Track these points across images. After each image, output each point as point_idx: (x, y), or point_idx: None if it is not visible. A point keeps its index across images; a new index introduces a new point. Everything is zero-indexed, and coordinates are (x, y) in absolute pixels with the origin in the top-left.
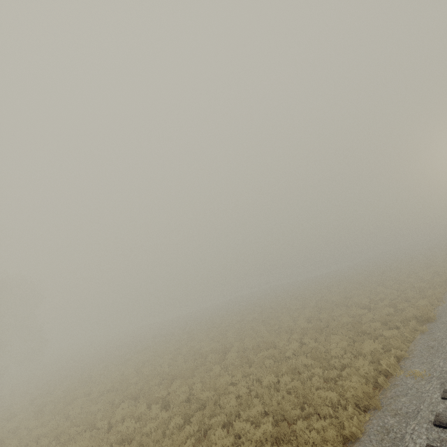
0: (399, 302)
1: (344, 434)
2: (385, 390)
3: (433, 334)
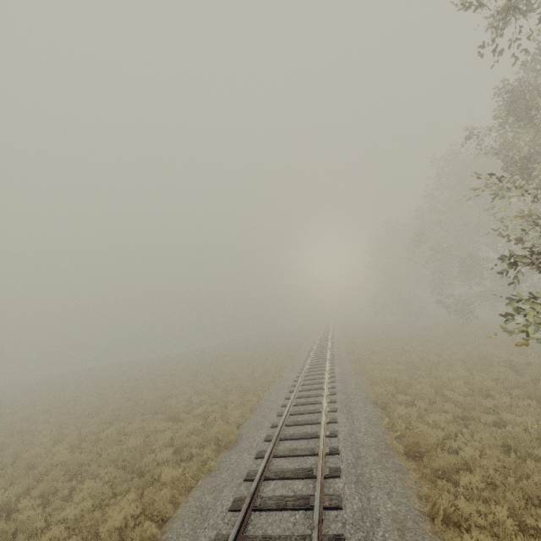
0: (214, 410)
1: None
2: None
3: (219, 476)
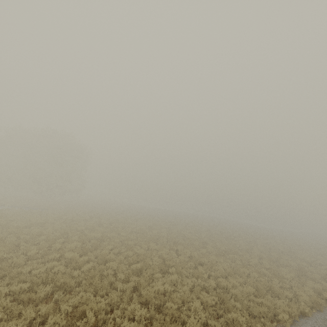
0: None
1: (300, 310)
2: (324, 307)
3: None
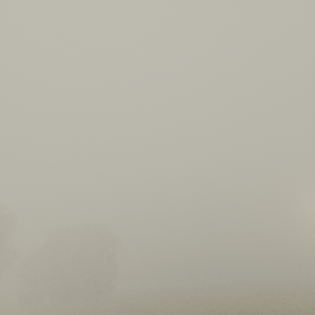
0: None
1: None
2: None
3: None
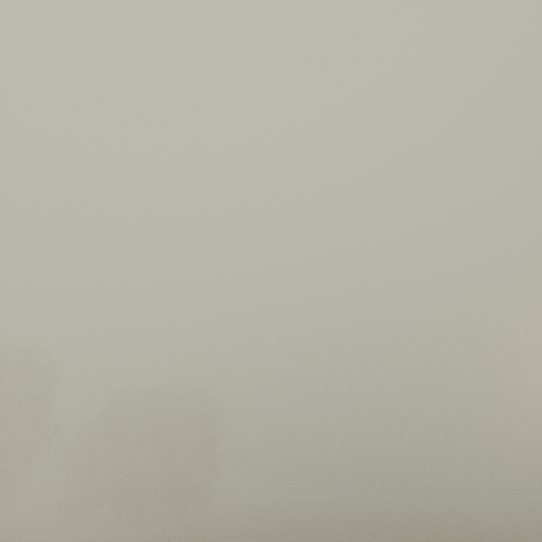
0: None
1: None
2: None
3: None
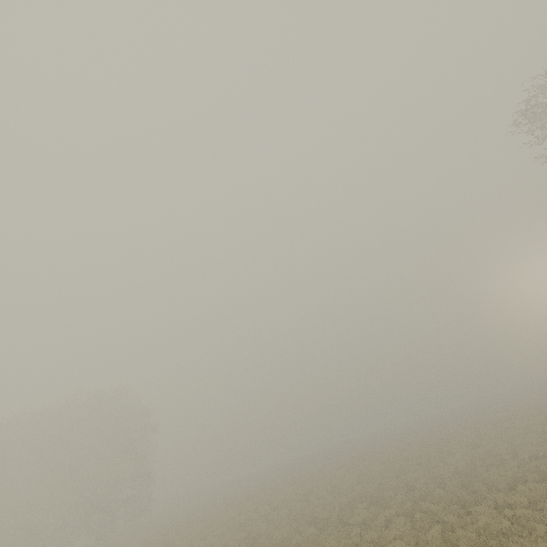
0: None
1: None
2: None
3: None
